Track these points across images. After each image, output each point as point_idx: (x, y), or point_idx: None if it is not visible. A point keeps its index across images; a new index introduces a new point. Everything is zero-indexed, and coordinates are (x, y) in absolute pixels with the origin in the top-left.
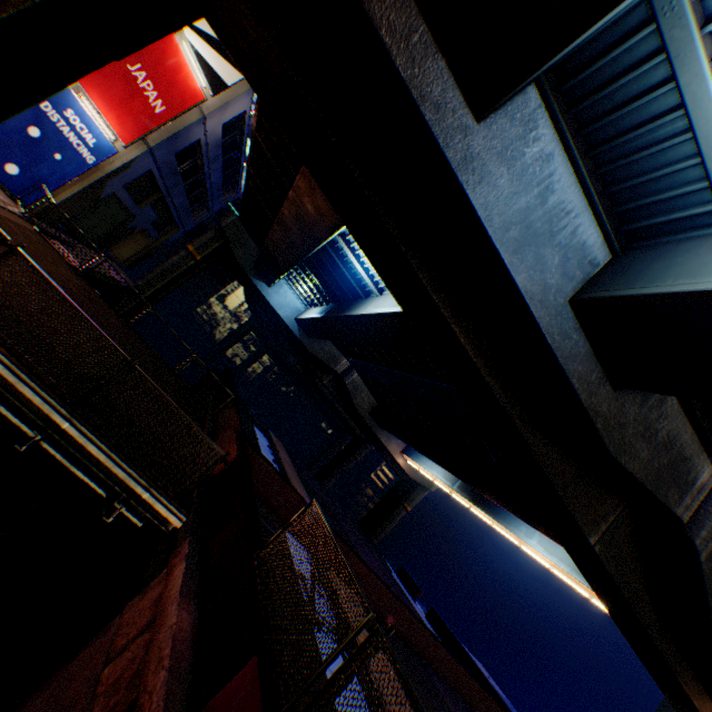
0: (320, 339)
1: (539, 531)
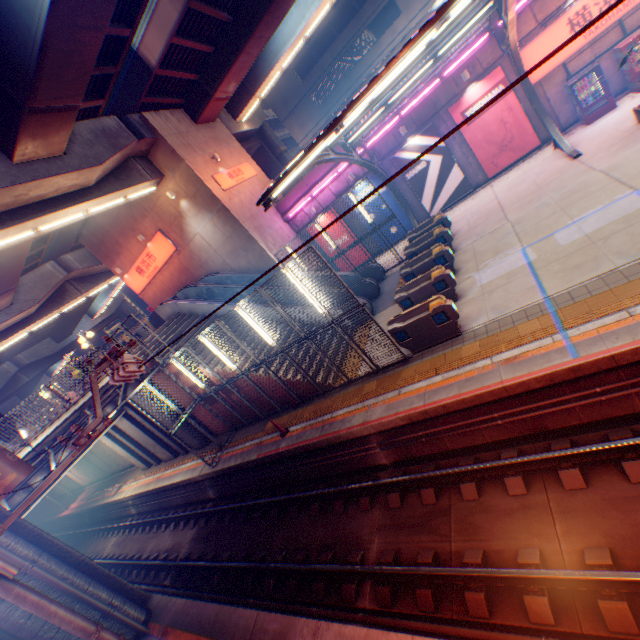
0: None
1: None
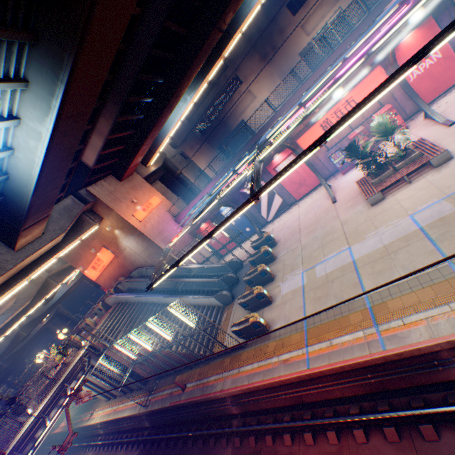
0: None
1: None
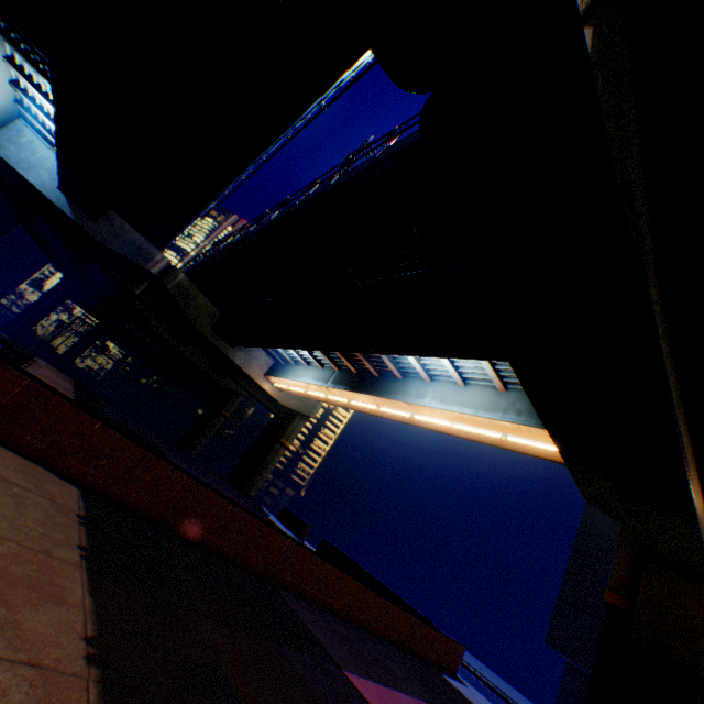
0: (114, 223)
1: (432, 355)
